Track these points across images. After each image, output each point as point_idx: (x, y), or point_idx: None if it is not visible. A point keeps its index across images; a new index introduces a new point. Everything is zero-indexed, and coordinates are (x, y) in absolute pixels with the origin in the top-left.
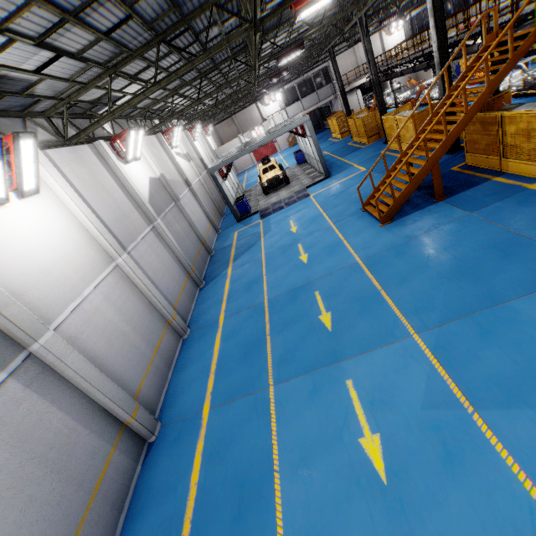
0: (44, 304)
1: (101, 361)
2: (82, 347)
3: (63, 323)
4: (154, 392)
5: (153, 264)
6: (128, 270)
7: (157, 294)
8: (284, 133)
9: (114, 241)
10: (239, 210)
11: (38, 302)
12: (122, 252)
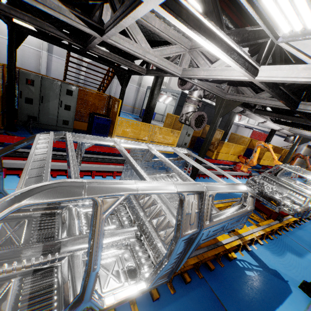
0: (3, 31)
1: (1, 53)
2: (0, 45)
3: (2, 38)
4: (6, 77)
5: (60, 69)
6: (41, 55)
7: (43, 70)
8: (170, 92)
9: (46, 46)
10: (143, 112)
11: (2, 29)
12: (45, 50)
